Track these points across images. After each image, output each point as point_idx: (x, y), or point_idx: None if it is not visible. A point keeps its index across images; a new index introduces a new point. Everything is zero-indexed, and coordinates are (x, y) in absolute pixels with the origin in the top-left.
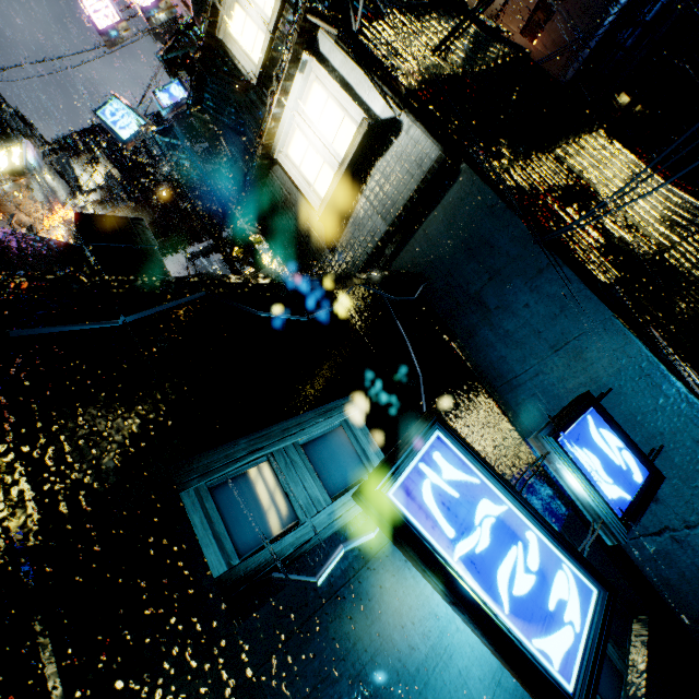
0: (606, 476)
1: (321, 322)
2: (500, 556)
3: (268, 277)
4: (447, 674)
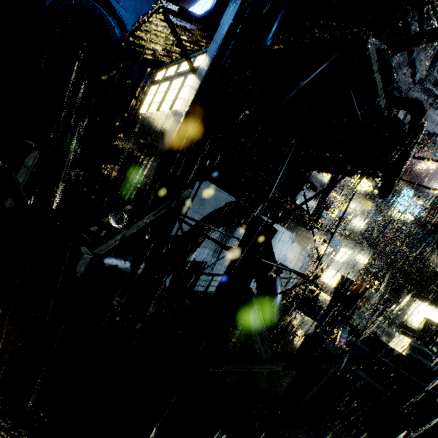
0: None
1: None
2: None
3: None
4: None
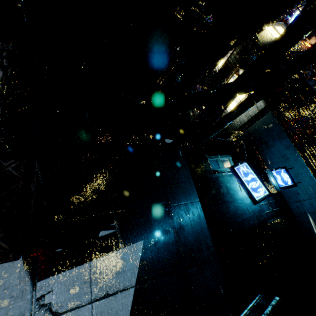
0: (280, 180)
1: (227, 141)
2: (251, 182)
3: (219, 132)
4: (238, 192)
